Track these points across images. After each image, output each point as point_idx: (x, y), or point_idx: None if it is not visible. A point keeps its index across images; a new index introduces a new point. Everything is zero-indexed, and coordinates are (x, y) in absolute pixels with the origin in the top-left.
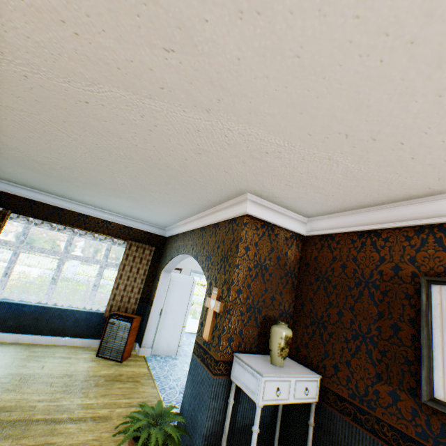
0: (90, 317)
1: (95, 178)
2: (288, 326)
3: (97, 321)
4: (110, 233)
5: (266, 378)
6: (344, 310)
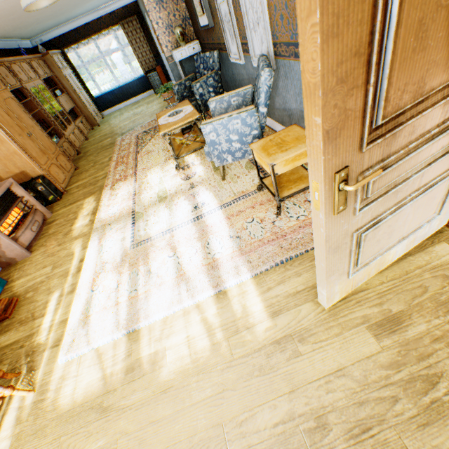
0: (141, 81)
1: (72, 5)
2: (190, 25)
3: (145, 82)
4: (108, 26)
5: (175, 53)
6: (191, 5)
